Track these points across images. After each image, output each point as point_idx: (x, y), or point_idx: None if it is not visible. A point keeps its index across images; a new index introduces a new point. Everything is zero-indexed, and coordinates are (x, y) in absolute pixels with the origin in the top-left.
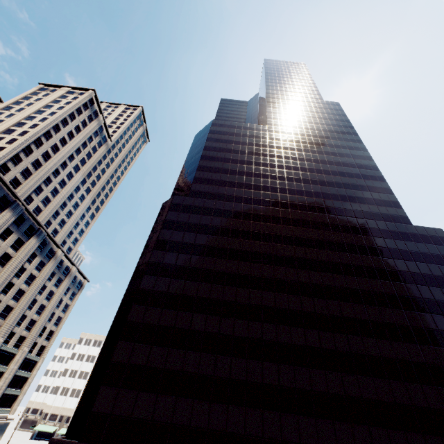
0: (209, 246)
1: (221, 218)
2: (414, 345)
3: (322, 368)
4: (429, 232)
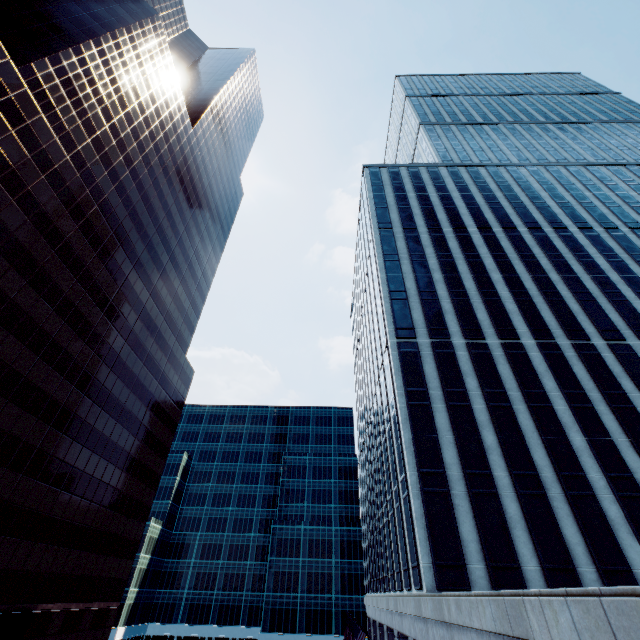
0: None
1: (43, 176)
2: (106, 462)
3: (7, 465)
4: (188, 370)
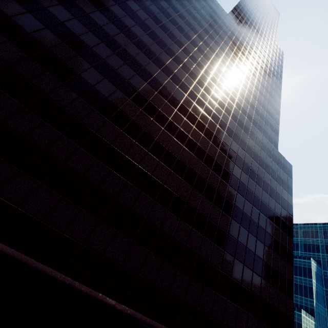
0: (102, 29)
1: (136, 23)
2: (228, 217)
3: (140, 188)
4: (284, 162)
